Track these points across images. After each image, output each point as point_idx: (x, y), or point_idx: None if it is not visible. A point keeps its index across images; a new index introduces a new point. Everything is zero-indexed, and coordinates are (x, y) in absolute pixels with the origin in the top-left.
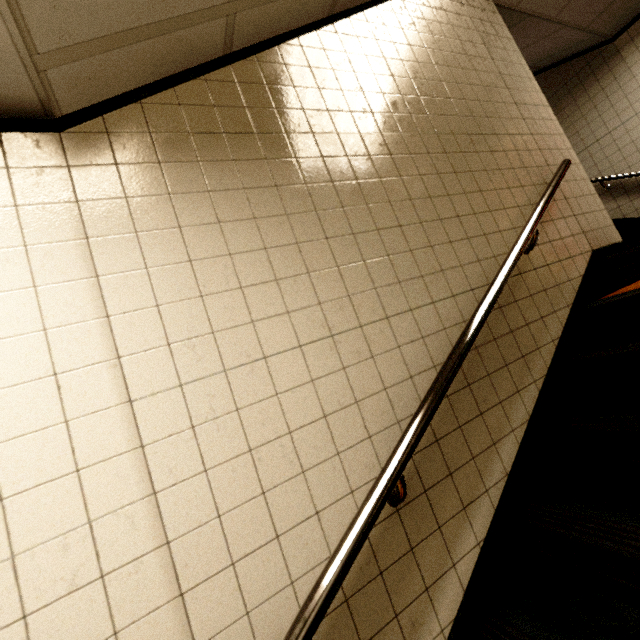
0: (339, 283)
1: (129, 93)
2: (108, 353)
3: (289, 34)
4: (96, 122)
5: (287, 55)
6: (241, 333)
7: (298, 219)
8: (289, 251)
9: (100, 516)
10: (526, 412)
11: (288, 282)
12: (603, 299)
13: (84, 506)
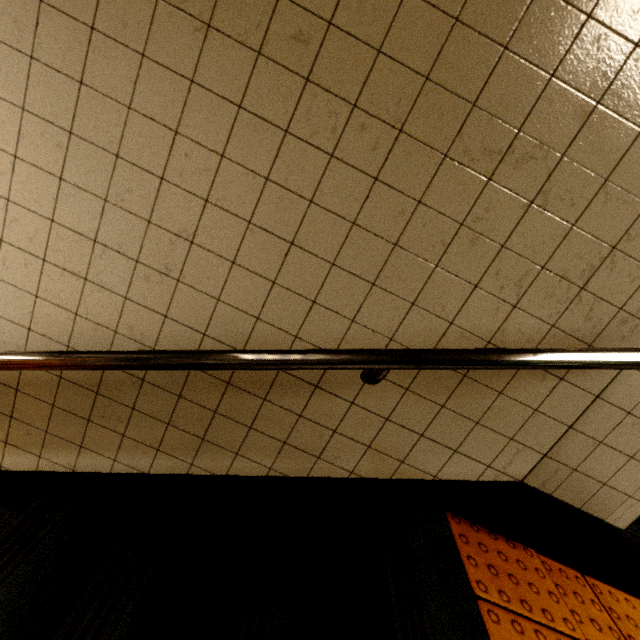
0: (5, 177)
1: None
2: None
3: None
4: None
5: None
6: None
7: None
8: None
9: None
10: (149, 468)
11: None
12: (443, 522)
13: None
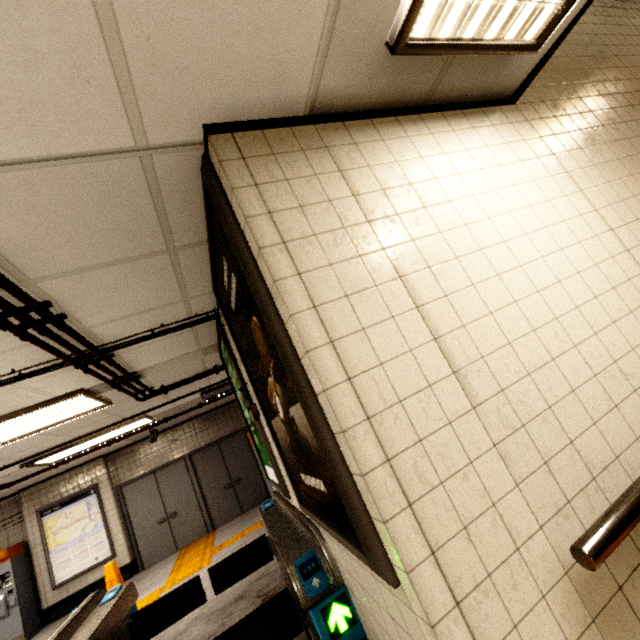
0: None
1: (523, 82)
2: (591, 207)
3: (559, 39)
4: (522, 98)
5: (565, 51)
6: (633, 202)
7: (621, 143)
8: (628, 161)
9: (631, 278)
10: None
11: (636, 177)
12: None
13: (623, 272)
